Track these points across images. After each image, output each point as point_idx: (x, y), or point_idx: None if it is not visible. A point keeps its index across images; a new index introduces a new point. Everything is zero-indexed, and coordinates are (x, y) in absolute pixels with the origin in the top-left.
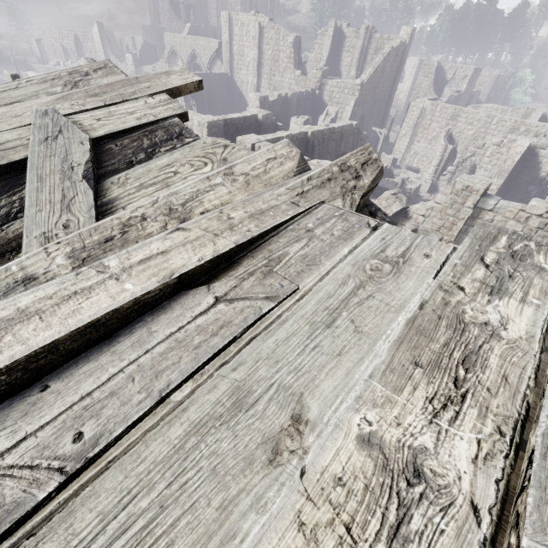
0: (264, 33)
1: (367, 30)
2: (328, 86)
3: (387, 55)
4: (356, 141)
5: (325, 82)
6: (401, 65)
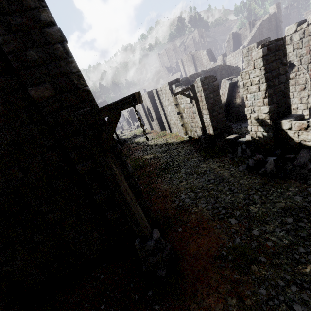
0: (194, 57)
1: (250, 23)
2: (227, 59)
3: (260, 26)
4: (230, 72)
5: (225, 58)
6: (277, 24)
